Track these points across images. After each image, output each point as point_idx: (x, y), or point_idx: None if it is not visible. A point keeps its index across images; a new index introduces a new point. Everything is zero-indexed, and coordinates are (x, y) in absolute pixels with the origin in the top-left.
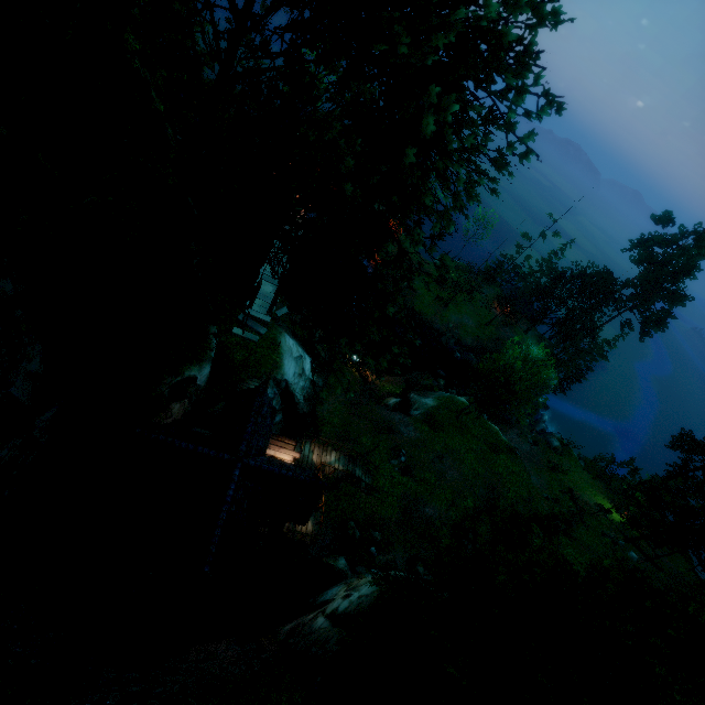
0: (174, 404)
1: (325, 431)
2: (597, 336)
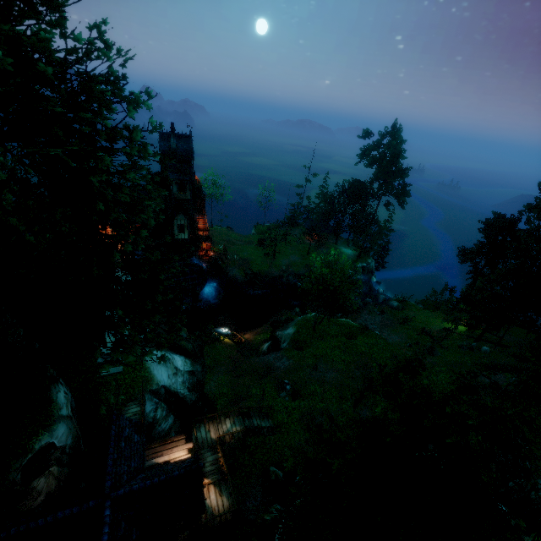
0: (36, 482)
1: (220, 404)
2: (377, 221)
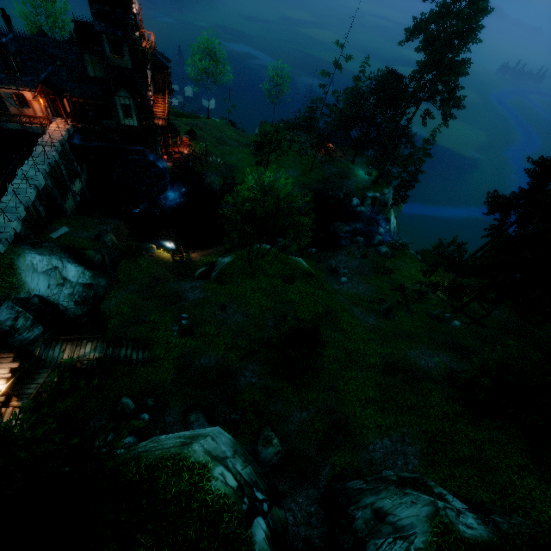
0: None
1: (113, 323)
2: (410, 139)
